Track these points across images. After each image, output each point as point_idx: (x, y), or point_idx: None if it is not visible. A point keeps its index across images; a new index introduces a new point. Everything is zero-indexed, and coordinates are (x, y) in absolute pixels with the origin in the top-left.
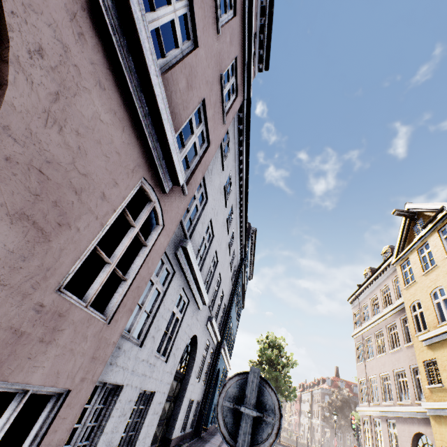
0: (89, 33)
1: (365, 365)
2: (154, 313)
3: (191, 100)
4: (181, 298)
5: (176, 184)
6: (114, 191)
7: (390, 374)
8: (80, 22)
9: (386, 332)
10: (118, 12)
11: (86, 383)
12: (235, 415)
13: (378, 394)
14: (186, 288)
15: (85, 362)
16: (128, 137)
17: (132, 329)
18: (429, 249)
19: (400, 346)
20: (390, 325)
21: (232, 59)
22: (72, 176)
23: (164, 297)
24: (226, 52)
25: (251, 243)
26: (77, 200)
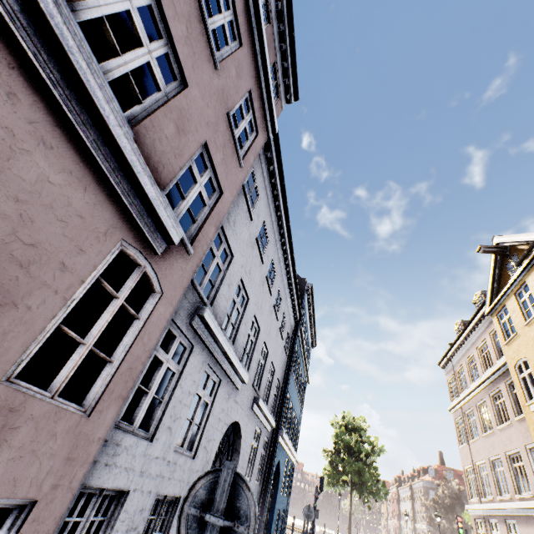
0: (23, 91)
1: (470, 448)
2: (167, 398)
3: (186, 146)
4: (209, 377)
5: (170, 243)
6: (79, 259)
7: (501, 457)
8: (9, 81)
9: (490, 403)
10: (59, 64)
11: (62, 491)
12: (201, 525)
13: (491, 486)
14: (214, 364)
15: (56, 464)
16: (94, 196)
17: (136, 420)
18: (529, 292)
19: (510, 420)
20: (494, 393)
21: (244, 94)
22: (15, 248)
23: (180, 377)
24: (233, 88)
25: (308, 302)
26: (25, 275)
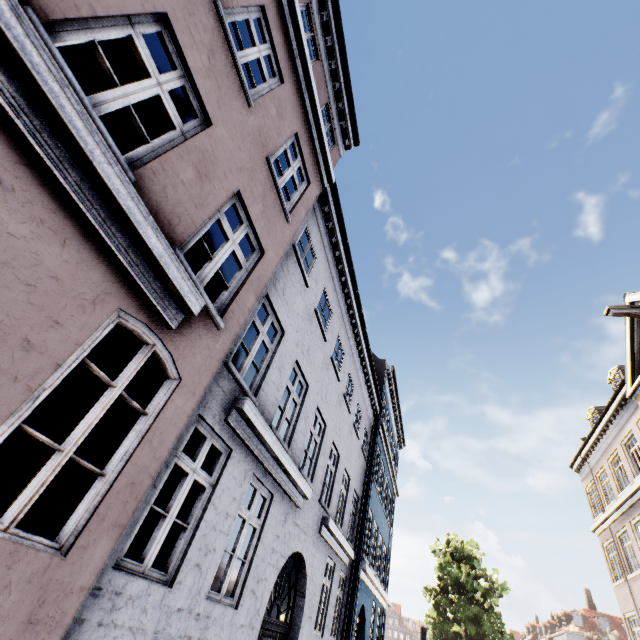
0: None
1: (629, 586)
2: (195, 523)
3: (211, 194)
4: (256, 492)
5: (188, 313)
6: (53, 334)
7: None
8: None
9: None
10: (24, 88)
11: None
12: None
13: None
14: (262, 474)
15: (9, 631)
16: (77, 253)
17: (148, 555)
18: None
19: None
20: None
21: (289, 137)
22: None
23: (213, 493)
24: (273, 129)
25: (389, 390)
26: None
